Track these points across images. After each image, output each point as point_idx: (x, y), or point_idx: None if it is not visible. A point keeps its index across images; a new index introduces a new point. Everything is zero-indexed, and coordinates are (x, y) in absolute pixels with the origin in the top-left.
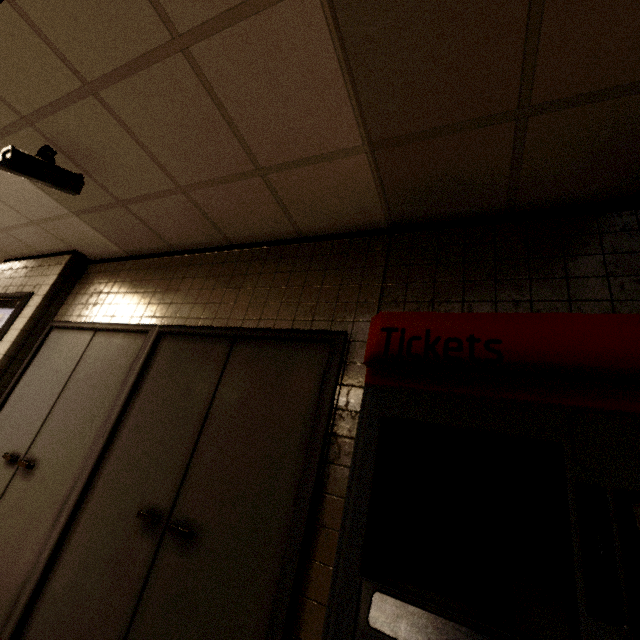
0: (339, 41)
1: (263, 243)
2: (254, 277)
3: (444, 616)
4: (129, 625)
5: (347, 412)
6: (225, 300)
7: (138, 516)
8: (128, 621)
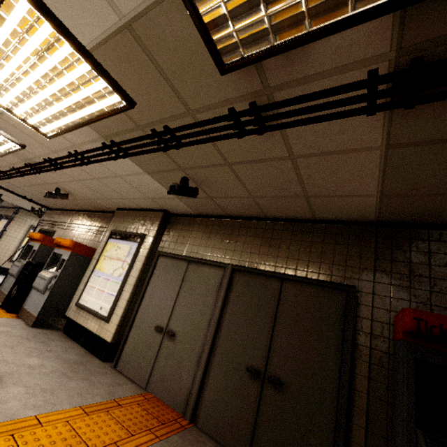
0: (383, 165)
1: (288, 219)
2: (287, 241)
3: None
4: (255, 422)
5: (362, 332)
6: (270, 254)
7: (248, 371)
8: (254, 420)
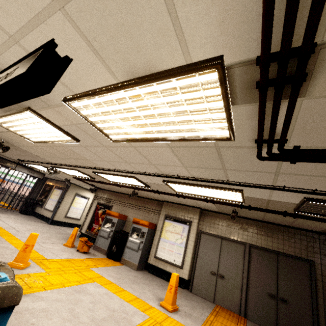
0: None
1: (275, 223)
2: (276, 235)
3: None
4: (276, 317)
5: (318, 280)
6: (268, 240)
7: (269, 295)
8: (276, 316)
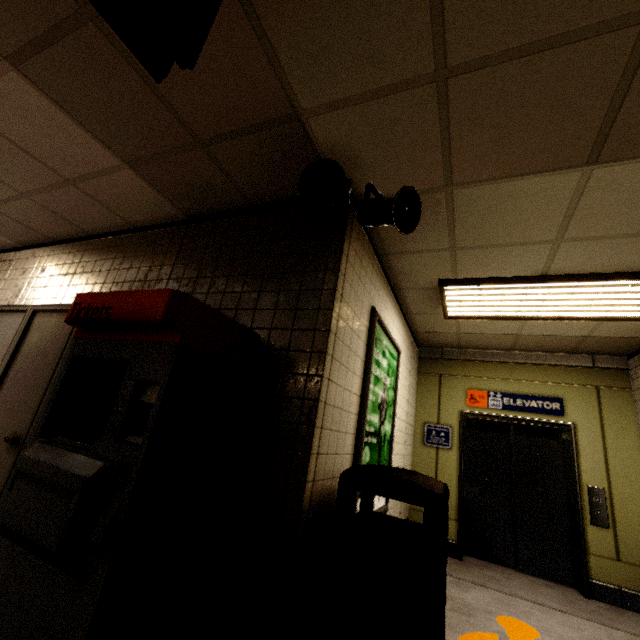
0: (53, 101)
1: (111, 233)
2: (101, 262)
3: (60, 447)
4: None
5: None
6: (80, 282)
7: (4, 441)
8: None
